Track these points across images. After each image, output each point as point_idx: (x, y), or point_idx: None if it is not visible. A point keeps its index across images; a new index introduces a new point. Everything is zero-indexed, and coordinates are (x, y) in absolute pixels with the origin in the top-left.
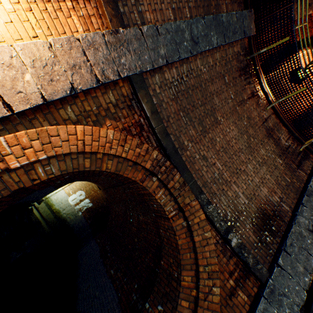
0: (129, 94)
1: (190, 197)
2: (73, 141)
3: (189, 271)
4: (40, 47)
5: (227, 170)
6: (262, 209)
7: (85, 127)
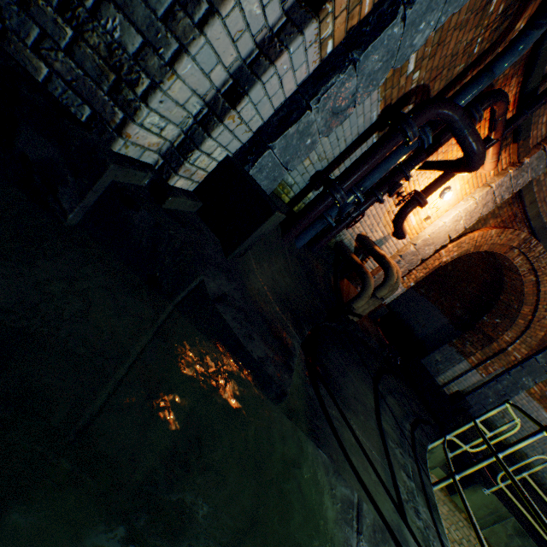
0: (512, 194)
1: (546, 262)
2: (470, 242)
3: (528, 306)
4: (471, 205)
5: None
6: None
7: (479, 233)
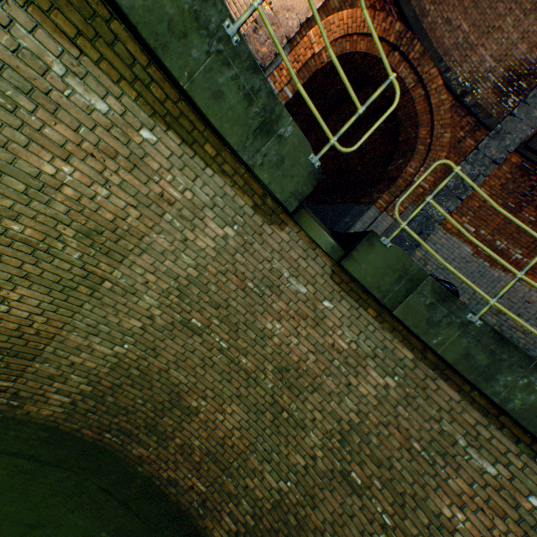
0: None
1: (429, 66)
2: (341, 27)
3: (424, 128)
4: None
5: (475, 32)
6: (512, 70)
7: (348, 12)
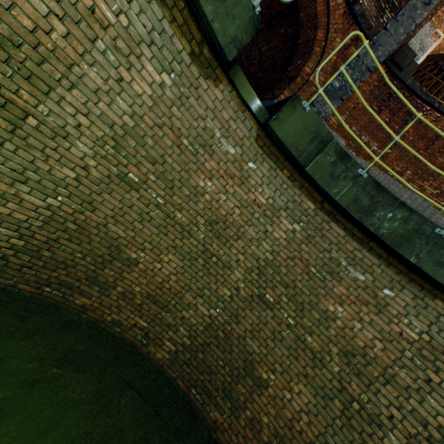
0: None
1: None
2: None
3: (321, 31)
4: None
5: None
6: None
7: None
